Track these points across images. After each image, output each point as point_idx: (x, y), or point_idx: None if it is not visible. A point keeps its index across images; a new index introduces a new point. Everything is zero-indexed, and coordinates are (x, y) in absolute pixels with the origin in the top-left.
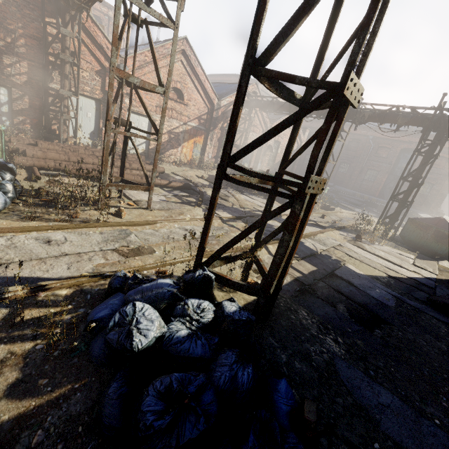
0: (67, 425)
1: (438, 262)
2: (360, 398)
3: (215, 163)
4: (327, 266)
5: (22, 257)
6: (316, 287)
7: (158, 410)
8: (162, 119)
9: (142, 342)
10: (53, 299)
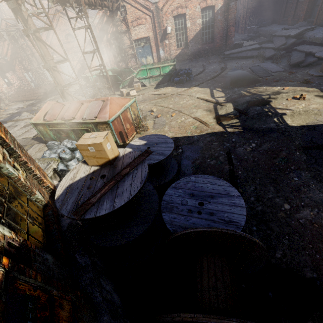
0: None
1: (39, 143)
2: None
3: (118, 68)
4: None
5: None
6: None
7: None
8: None
9: None
10: None
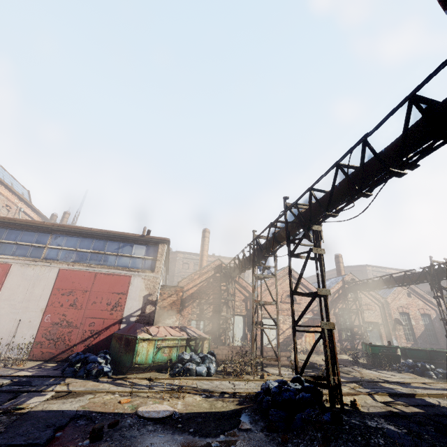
0: (253, 410)
1: None
2: (390, 435)
3: (341, 347)
4: (442, 412)
5: (226, 387)
6: (410, 416)
7: (276, 390)
8: (277, 316)
9: (272, 386)
10: (241, 395)
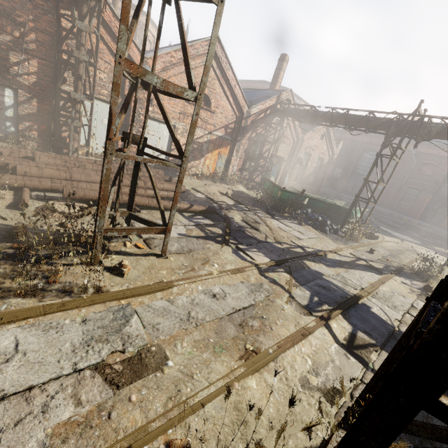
0: None
1: None
2: None
3: (240, 176)
4: None
5: None
6: None
7: None
8: (190, 137)
9: None
10: None
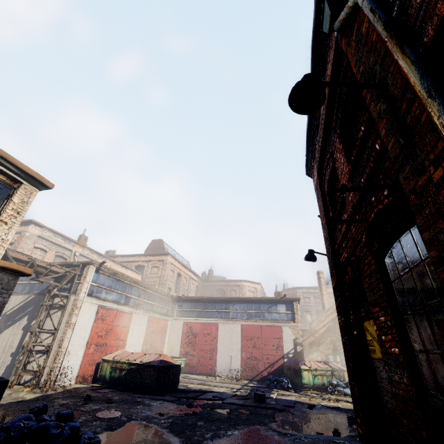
0: None
1: None
2: None
3: None
4: None
5: None
6: None
7: None
8: None
9: None
10: None
